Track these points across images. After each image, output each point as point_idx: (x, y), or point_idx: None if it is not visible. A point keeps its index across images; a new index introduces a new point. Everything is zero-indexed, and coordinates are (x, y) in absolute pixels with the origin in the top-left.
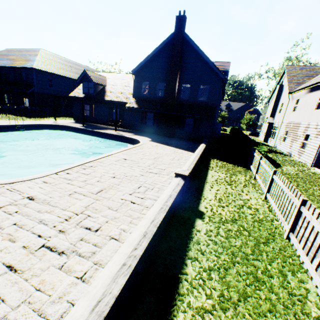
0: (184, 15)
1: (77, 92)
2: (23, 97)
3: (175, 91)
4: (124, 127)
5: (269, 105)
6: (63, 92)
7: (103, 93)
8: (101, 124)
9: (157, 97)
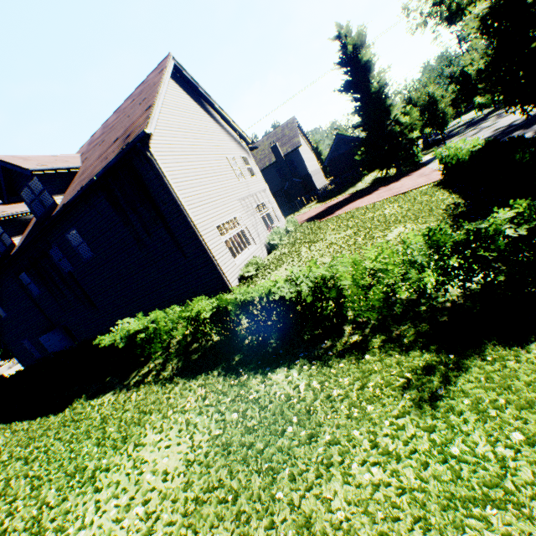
0: None
1: None
2: None
3: None
4: None
5: None
6: None
7: None
8: None
9: None
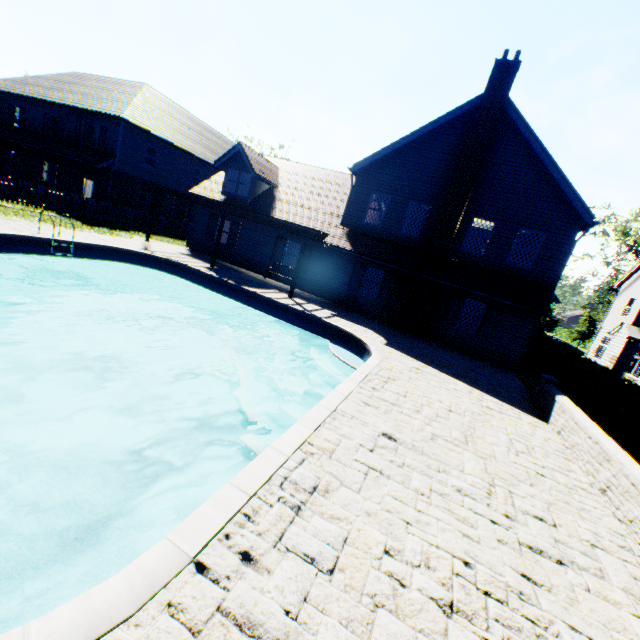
0: (518, 62)
1: (209, 187)
2: (83, 176)
3: (454, 231)
4: (303, 288)
5: (619, 295)
6: (173, 181)
7: (268, 202)
8: (248, 270)
9: (403, 236)
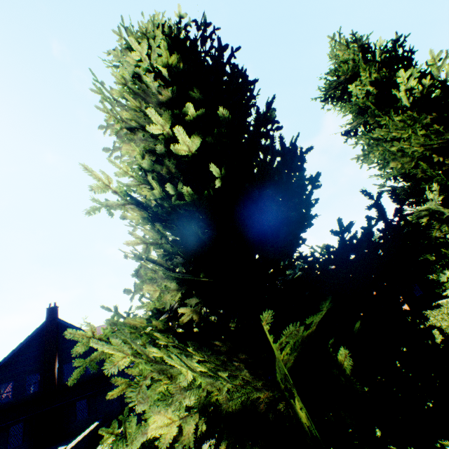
0: (56, 305)
1: None
2: None
3: (56, 377)
4: None
5: None
6: None
7: None
8: None
9: (29, 395)
